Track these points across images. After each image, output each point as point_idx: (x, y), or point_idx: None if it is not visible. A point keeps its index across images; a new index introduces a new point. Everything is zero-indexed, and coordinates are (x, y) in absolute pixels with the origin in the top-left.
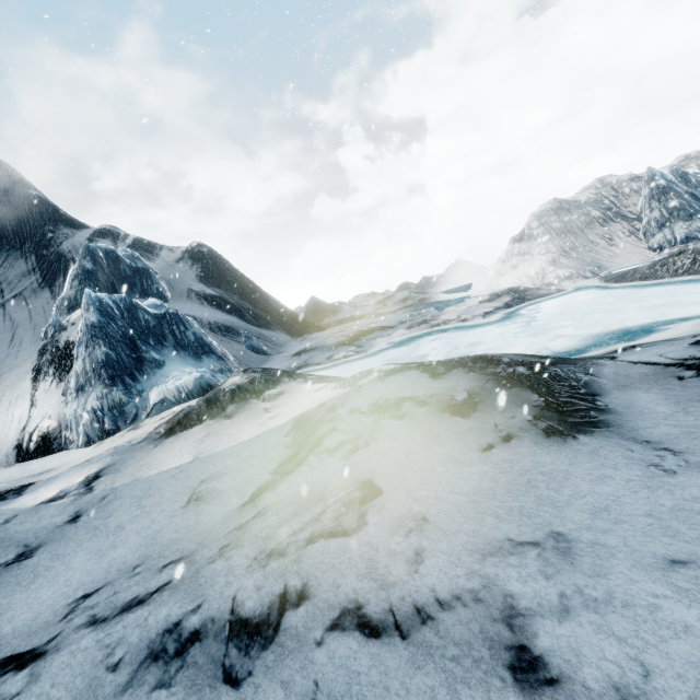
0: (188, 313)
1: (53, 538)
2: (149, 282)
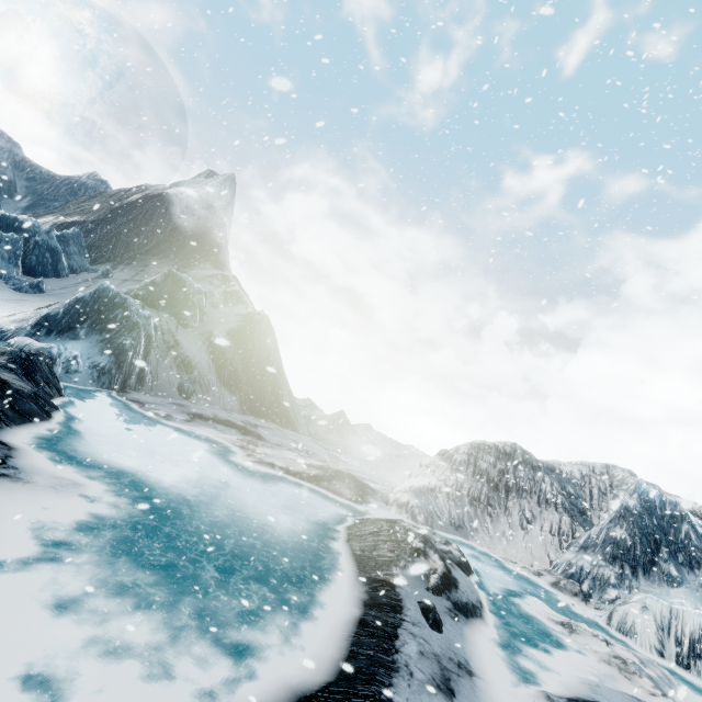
0: (180, 340)
1: None
2: (187, 310)
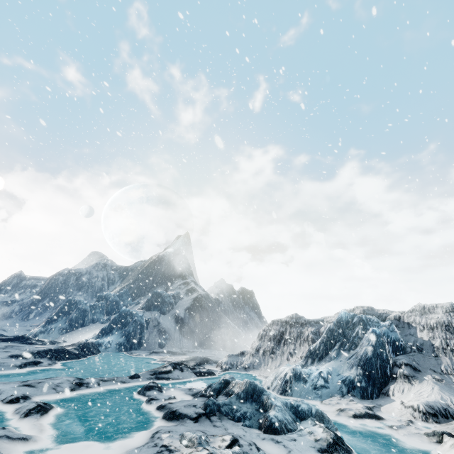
0: (160, 321)
1: (22, 349)
2: (164, 306)
